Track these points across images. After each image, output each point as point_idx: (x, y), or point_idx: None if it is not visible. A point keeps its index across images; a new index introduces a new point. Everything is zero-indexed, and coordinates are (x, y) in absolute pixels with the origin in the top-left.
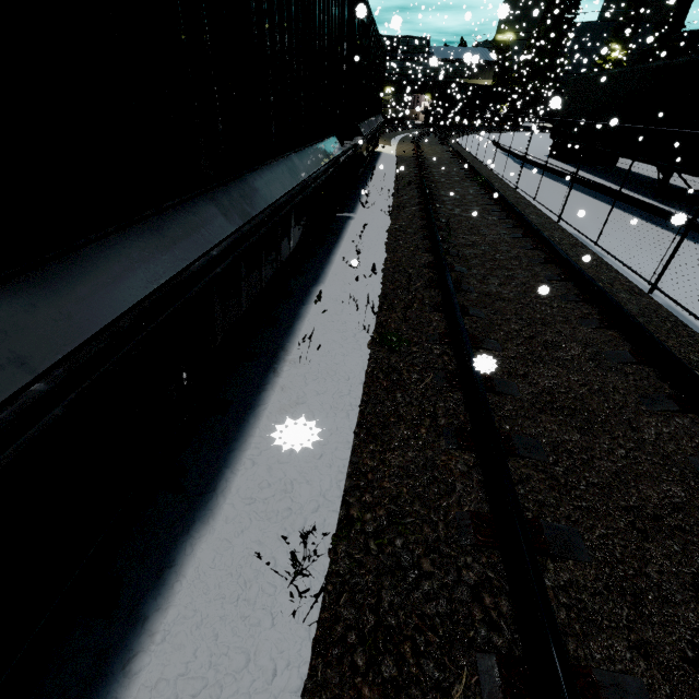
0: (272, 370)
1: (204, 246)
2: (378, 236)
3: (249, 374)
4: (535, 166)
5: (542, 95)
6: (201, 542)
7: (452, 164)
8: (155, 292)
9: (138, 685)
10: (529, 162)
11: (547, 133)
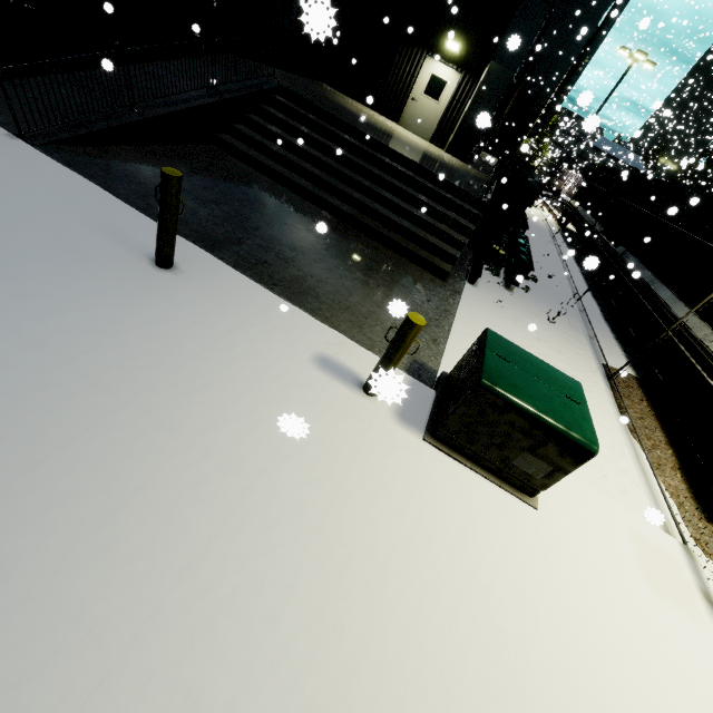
0: None
1: None
2: None
3: None
4: None
5: None
6: None
7: None
8: None
9: None
10: None
11: None
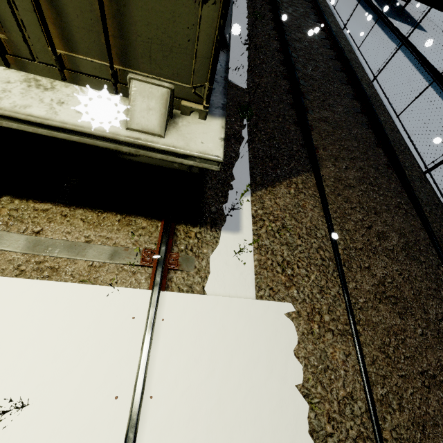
0: None
1: None
2: None
3: None
4: None
5: None
6: None
7: None
8: None
9: None
10: None
11: None
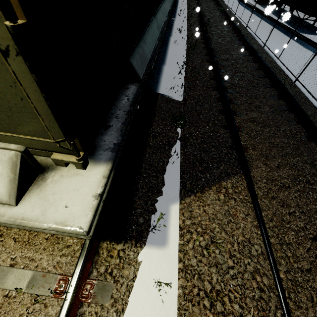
0: (166, 50)
1: (170, 6)
2: (184, 26)
3: (162, 50)
4: (247, 5)
5: None
6: (165, 67)
7: (211, 2)
8: (169, 11)
9: (164, 74)
10: (245, 3)
11: None
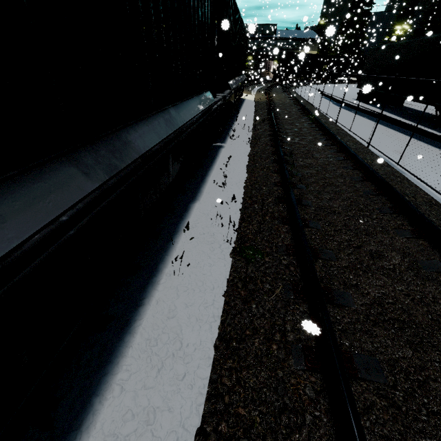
0: (151, 283)
1: (51, 213)
2: (241, 160)
3: (132, 287)
4: (348, 106)
5: (350, 59)
6: None
7: (292, 106)
8: None
9: None
10: (343, 103)
11: (354, 84)
